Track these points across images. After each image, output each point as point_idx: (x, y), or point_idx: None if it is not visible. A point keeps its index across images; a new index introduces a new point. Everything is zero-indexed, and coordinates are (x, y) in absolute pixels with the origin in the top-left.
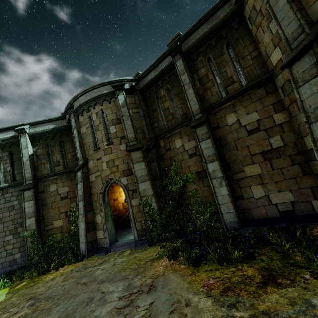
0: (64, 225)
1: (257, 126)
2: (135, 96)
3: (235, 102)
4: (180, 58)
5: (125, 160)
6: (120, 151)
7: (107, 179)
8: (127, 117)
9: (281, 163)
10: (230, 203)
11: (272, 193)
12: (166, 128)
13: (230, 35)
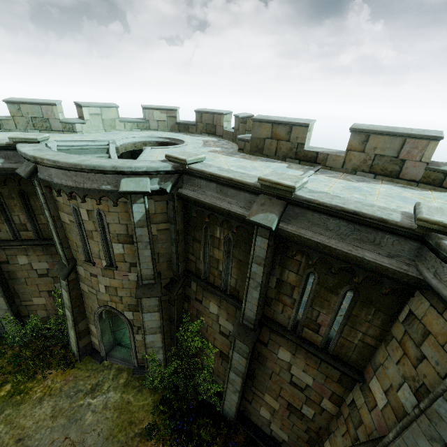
0: (48, 304)
1: (303, 388)
2: (169, 200)
3: (301, 349)
4: (266, 239)
5: (133, 294)
6: (128, 281)
7: (105, 304)
8: (145, 245)
9: (297, 423)
10: (234, 407)
11: (275, 424)
12: (205, 275)
13: (368, 285)
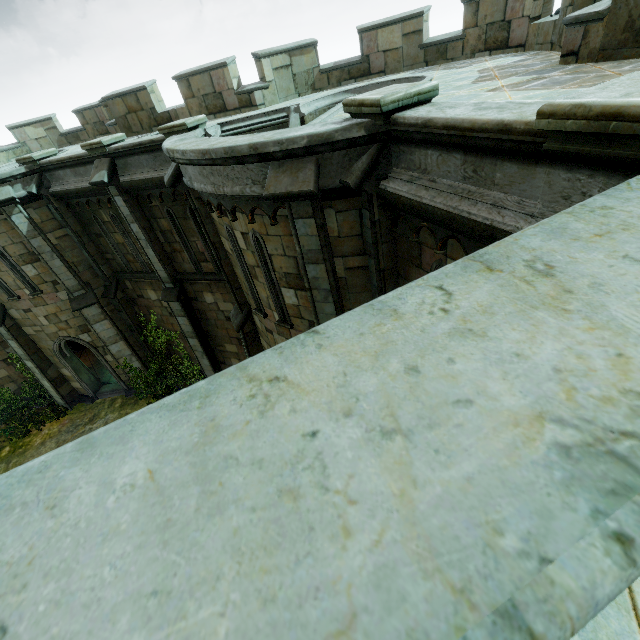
0: (12, 374)
1: None
2: (48, 204)
3: (211, 283)
4: (120, 196)
5: (76, 313)
6: (62, 301)
7: (57, 337)
8: (50, 255)
9: None
10: (212, 371)
11: None
12: (129, 267)
13: None
